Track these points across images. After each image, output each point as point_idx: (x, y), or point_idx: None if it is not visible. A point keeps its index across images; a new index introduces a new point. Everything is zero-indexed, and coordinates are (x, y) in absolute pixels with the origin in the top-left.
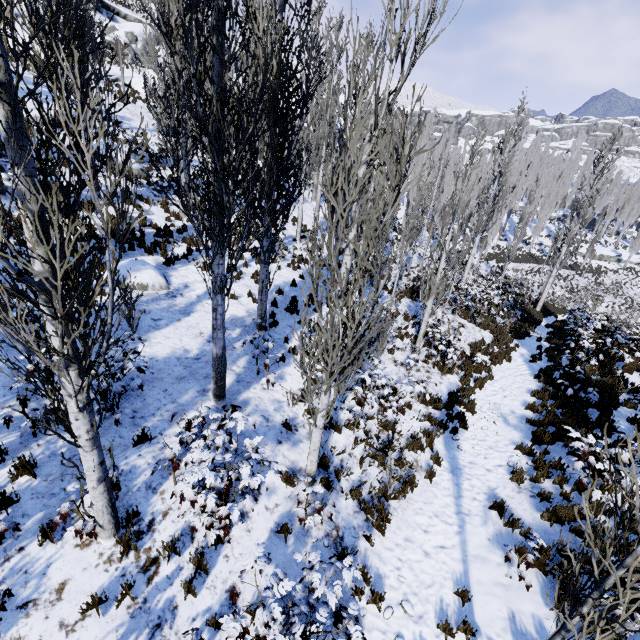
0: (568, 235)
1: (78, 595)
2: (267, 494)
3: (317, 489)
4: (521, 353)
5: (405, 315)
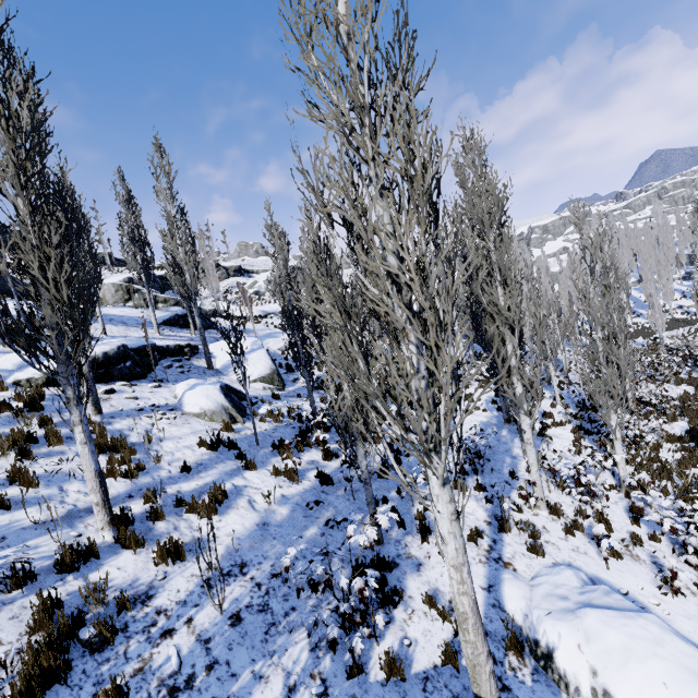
0: None
1: (554, 530)
2: (604, 497)
3: (641, 475)
4: None
5: None
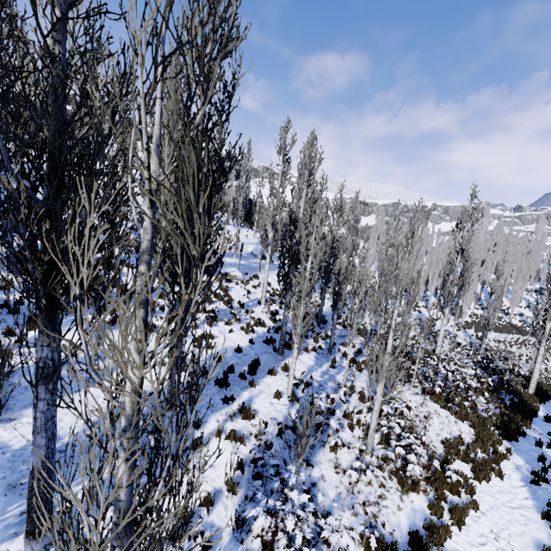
0: (549, 311)
1: None
2: None
3: None
4: (516, 464)
5: (361, 394)
